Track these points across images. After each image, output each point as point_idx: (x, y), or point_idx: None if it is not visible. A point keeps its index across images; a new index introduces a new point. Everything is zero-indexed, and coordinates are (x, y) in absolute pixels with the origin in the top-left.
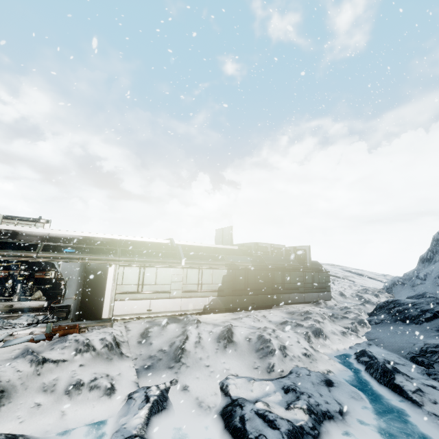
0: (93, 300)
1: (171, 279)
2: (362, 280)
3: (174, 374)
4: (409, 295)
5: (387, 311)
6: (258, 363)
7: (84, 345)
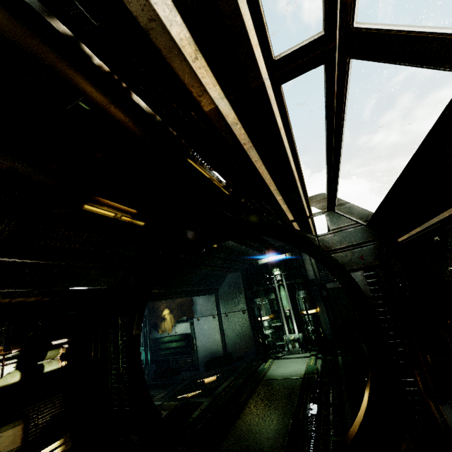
0: None
1: None
2: None
3: None
4: None
5: None
6: None
7: None
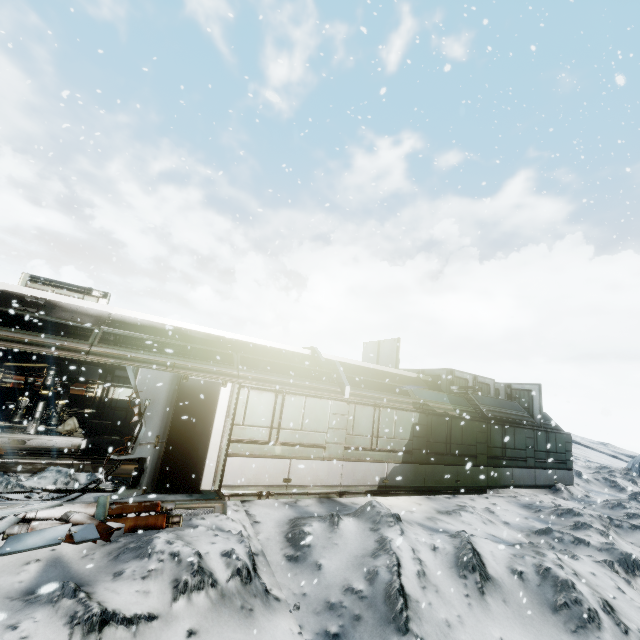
0: (187, 450)
1: (328, 422)
2: (579, 450)
3: None
4: None
5: None
6: None
7: (192, 571)
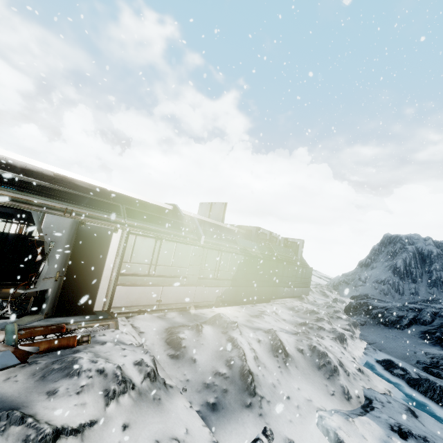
0: (83, 282)
1: (190, 261)
2: None
3: (260, 419)
4: (355, 295)
5: (364, 313)
6: (331, 387)
7: (118, 381)
